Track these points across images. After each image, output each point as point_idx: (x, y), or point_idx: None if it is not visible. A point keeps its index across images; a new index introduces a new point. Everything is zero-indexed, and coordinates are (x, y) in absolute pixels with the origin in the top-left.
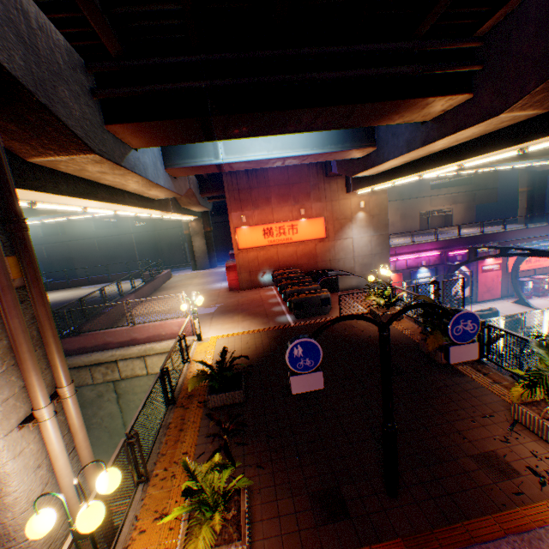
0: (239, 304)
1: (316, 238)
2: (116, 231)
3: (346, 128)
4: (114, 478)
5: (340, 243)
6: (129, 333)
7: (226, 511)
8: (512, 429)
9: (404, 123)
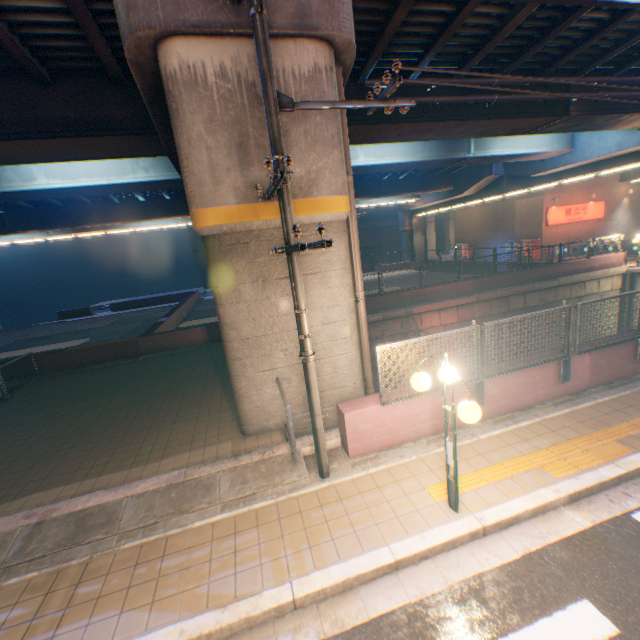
0: None
1: (596, 218)
2: None
3: None
4: None
5: (609, 223)
6: (589, 262)
7: None
8: None
9: None
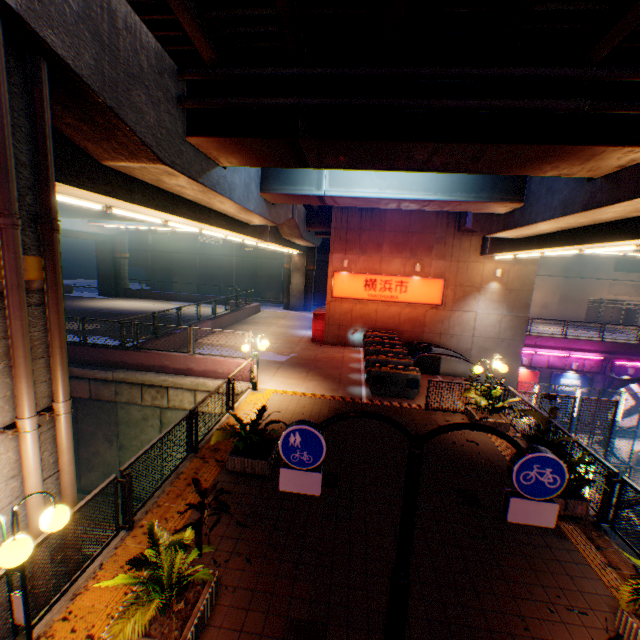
0: (315, 359)
1: (429, 302)
2: (219, 251)
3: (475, 173)
4: (59, 517)
5: (459, 315)
6: (187, 361)
7: (181, 600)
8: None
9: (560, 176)
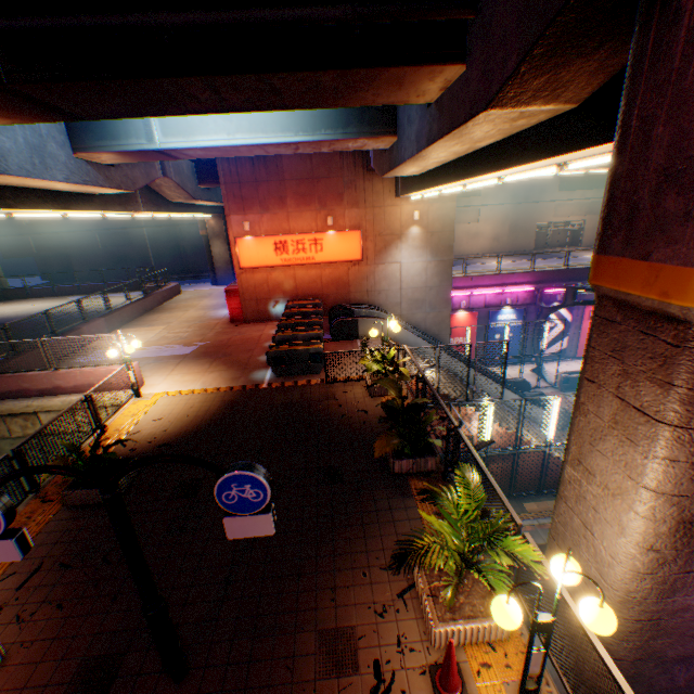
0: (227, 344)
1: (349, 259)
2: (122, 223)
3: (298, 108)
4: None
5: (384, 268)
6: (51, 379)
7: None
8: (404, 595)
9: (396, 104)
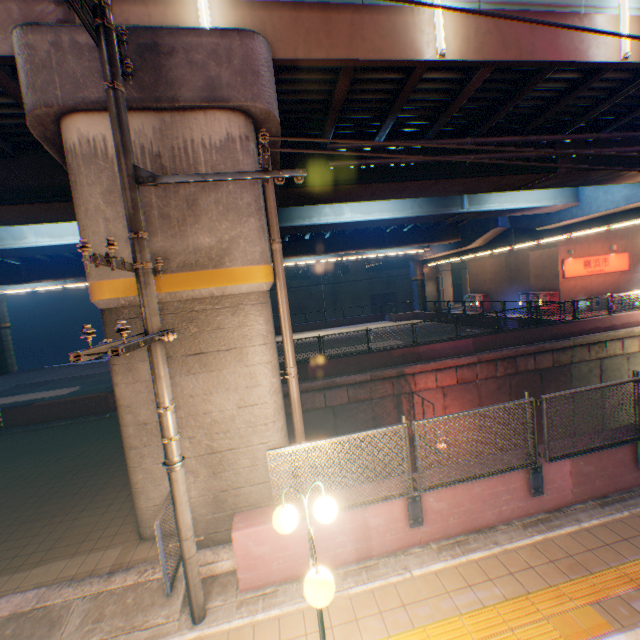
0: None
1: (620, 270)
2: (306, 282)
3: None
4: None
5: (635, 275)
6: (609, 320)
7: None
8: None
9: None
